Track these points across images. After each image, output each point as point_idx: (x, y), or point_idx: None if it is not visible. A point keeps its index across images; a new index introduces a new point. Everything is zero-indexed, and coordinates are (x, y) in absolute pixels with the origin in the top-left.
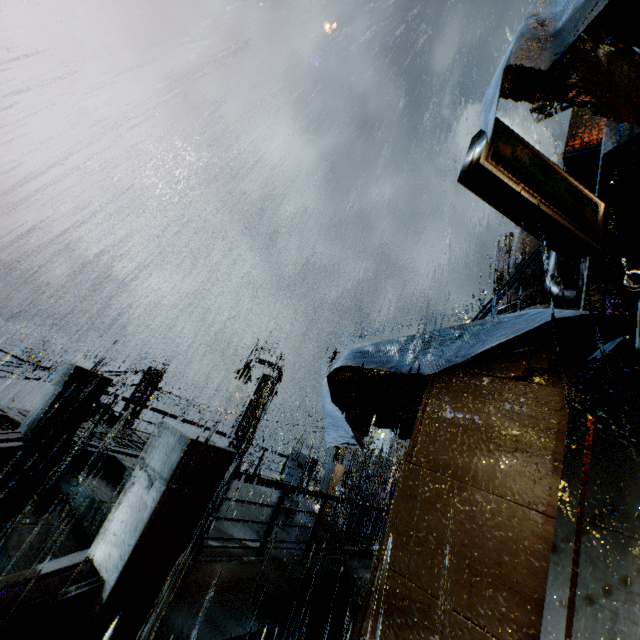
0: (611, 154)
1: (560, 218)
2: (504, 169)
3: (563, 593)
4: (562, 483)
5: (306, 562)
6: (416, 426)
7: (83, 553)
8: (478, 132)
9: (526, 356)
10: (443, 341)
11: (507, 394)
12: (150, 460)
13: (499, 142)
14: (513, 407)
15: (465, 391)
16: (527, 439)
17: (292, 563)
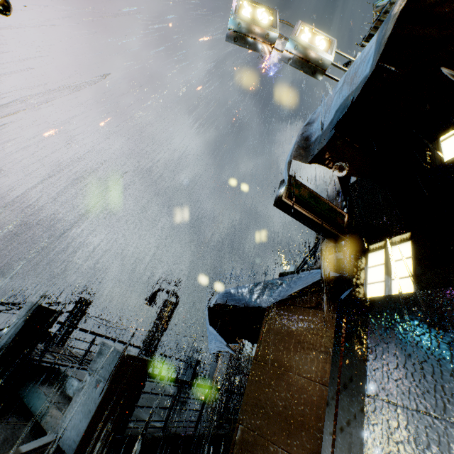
0: (354, 184)
1: (324, 224)
2: (294, 201)
3: (331, 428)
4: (331, 367)
5: (196, 435)
6: (260, 337)
7: (49, 436)
8: (283, 180)
9: (316, 294)
10: (272, 287)
11: (307, 317)
12: (96, 369)
13: (292, 187)
14: (309, 324)
15: (285, 315)
16: (316, 342)
17: (186, 436)
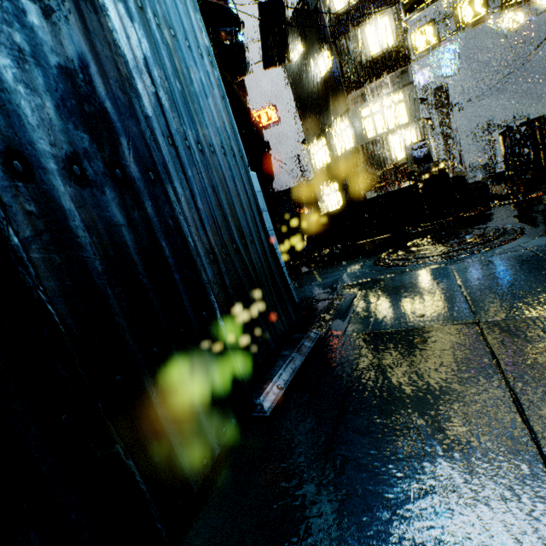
0: None
1: None
2: None
3: None
4: None
5: None
6: None
7: None
8: None
9: None
10: None
11: None
12: None
13: None
14: None
15: None
16: None
17: None
